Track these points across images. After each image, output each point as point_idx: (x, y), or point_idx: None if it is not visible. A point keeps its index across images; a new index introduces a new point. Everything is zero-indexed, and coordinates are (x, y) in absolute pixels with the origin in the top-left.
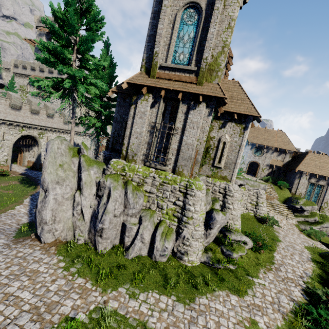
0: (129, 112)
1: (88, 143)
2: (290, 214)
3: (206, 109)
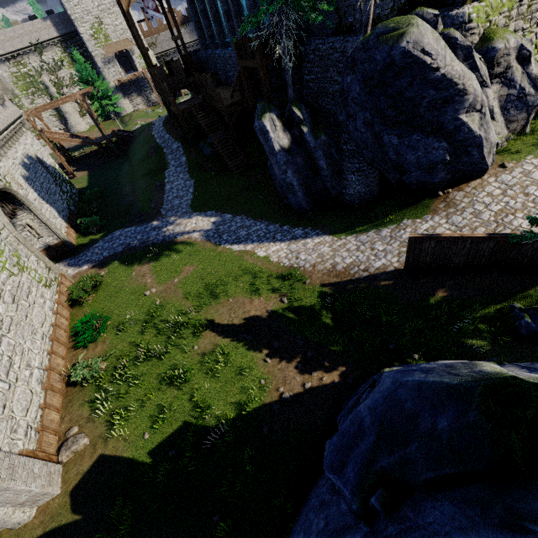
0: None
1: (37, 144)
2: None
3: None
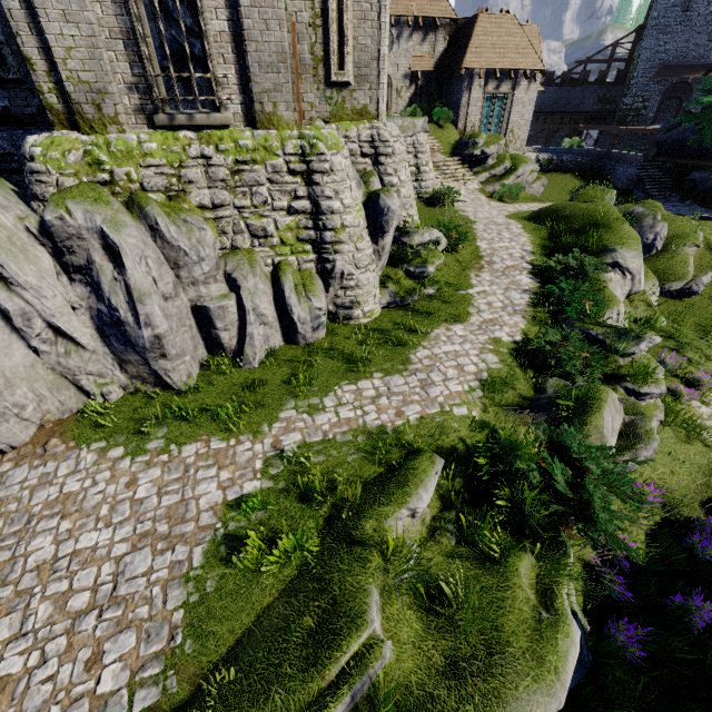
0: None
1: None
2: (468, 173)
3: None
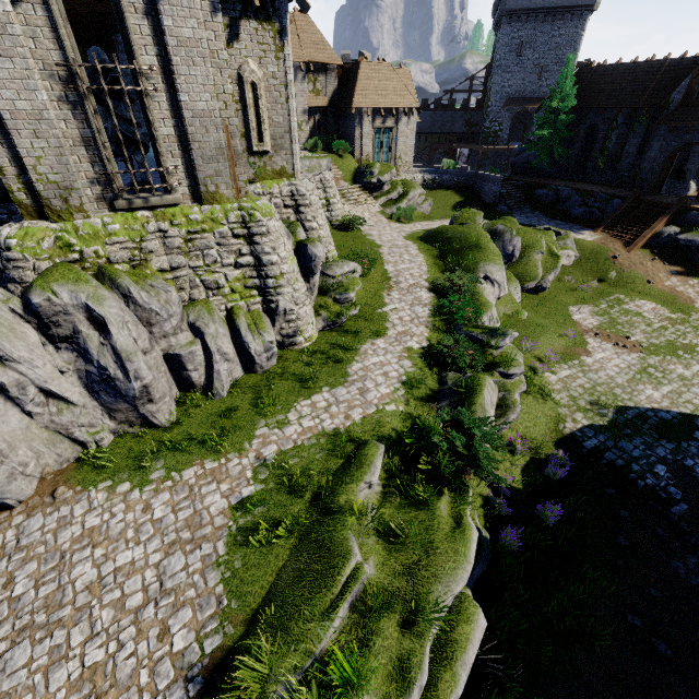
0: None
1: None
2: (369, 198)
3: None
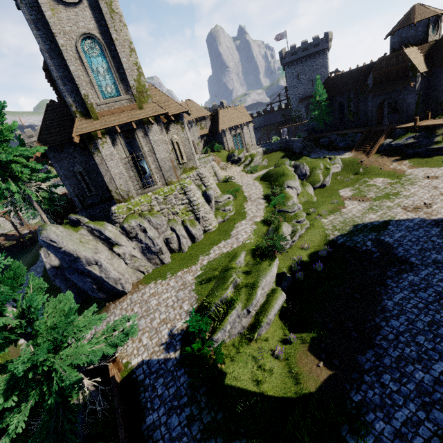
0: (95, 161)
1: None
2: (235, 166)
3: (158, 126)
